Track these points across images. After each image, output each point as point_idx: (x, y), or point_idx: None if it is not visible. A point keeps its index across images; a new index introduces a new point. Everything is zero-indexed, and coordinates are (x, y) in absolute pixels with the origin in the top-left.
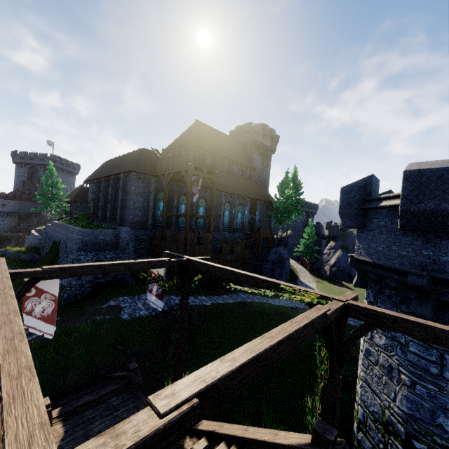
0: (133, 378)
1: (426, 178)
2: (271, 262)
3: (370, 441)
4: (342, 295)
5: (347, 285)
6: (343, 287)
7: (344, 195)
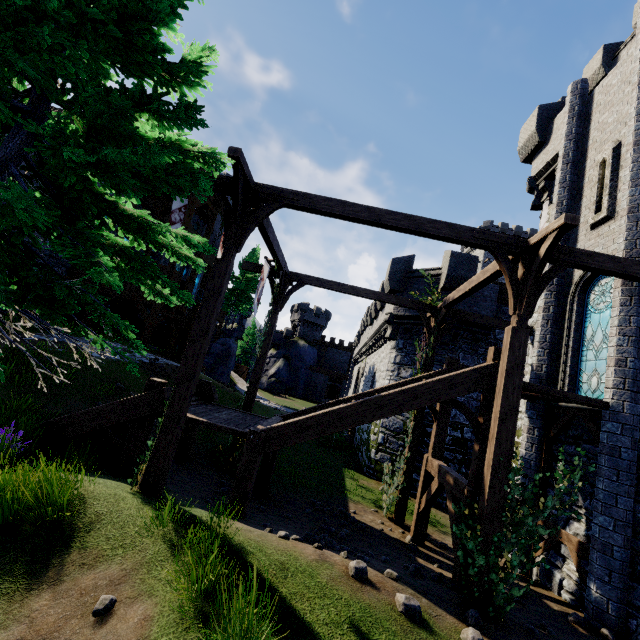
0: (213, 392)
1: (461, 258)
2: (216, 355)
3: (389, 453)
4: (288, 403)
5: (288, 397)
6: (285, 398)
7: (394, 264)
